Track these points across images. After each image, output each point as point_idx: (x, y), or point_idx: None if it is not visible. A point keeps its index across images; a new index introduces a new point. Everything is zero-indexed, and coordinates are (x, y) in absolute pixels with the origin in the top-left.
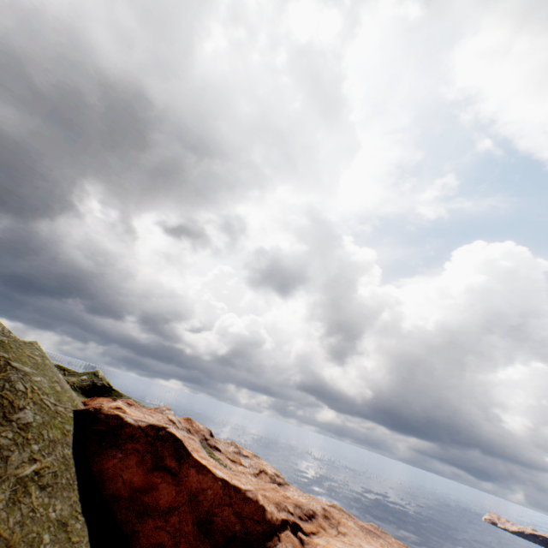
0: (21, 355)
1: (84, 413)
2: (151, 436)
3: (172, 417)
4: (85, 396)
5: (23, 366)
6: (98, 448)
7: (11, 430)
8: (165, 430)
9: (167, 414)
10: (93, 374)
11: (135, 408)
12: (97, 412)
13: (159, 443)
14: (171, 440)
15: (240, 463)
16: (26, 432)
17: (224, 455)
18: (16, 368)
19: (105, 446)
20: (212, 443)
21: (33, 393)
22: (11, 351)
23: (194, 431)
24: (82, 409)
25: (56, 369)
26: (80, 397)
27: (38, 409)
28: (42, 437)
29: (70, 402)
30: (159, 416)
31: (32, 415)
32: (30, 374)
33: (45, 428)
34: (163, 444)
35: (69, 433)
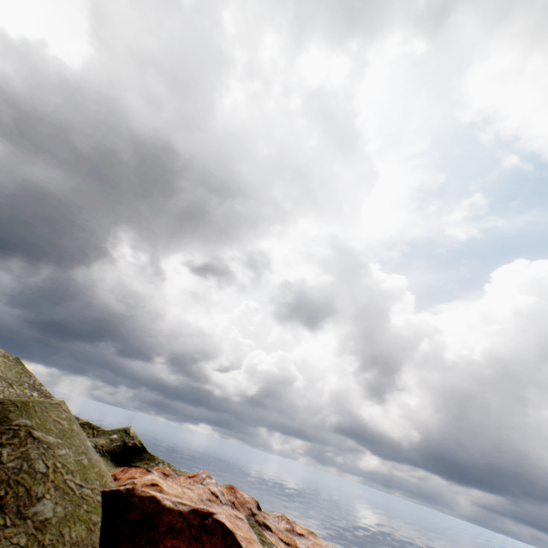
0: (45, 422)
1: (114, 496)
2: (194, 526)
3: (214, 488)
4: (115, 460)
5: (46, 436)
6: (131, 546)
7: (24, 533)
8: (212, 517)
9: (208, 485)
10: (124, 432)
11: (172, 480)
12: (129, 493)
13: (205, 538)
14: (220, 533)
15: (295, 546)
16: (42, 535)
17: (276, 535)
18: (37, 441)
19: (139, 544)
20: (261, 520)
21: (55, 474)
22: (34, 417)
23: (239, 503)
24: (112, 490)
25: (83, 435)
26: (110, 463)
27: (59, 497)
28: (62, 541)
29: (98, 480)
30: (200, 489)
31: (51, 507)
32: (53, 447)
33: (67, 525)
34: (211, 539)
35: (96, 527)
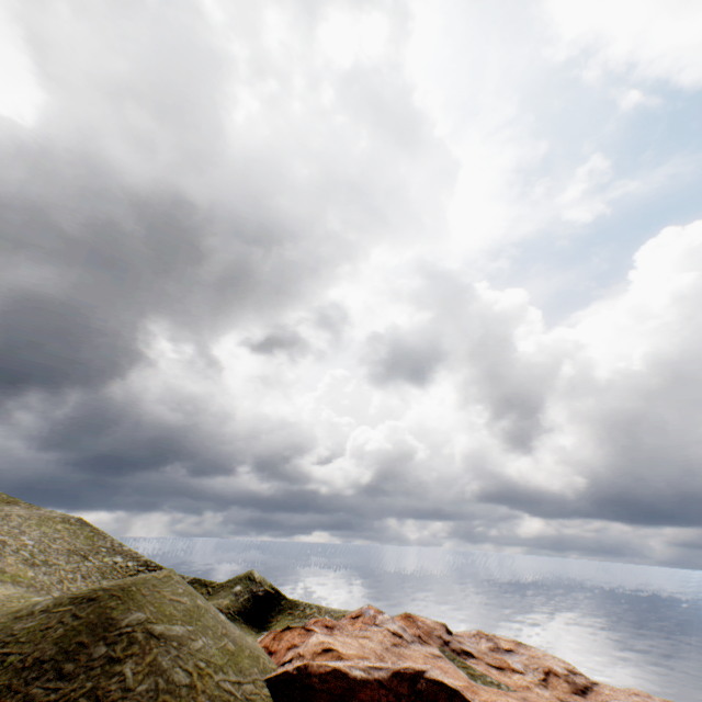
0: (160, 608)
1: (283, 682)
2: (404, 696)
3: (392, 626)
4: (250, 620)
5: (170, 629)
6: None
7: None
8: (423, 678)
9: (384, 625)
10: (248, 579)
11: (340, 633)
12: (302, 674)
13: None
14: (443, 697)
15: (509, 669)
16: None
17: (481, 661)
18: (162, 641)
19: None
20: (457, 647)
21: (202, 680)
22: (144, 606)
23: (425, 634)
24: (277, 675)
25: (212, 608)
26: (246, 626)
27: None
28: None
29: (255, 667)
30: (377, 633)
31: None
32: (185, 642)
33: None
34: None
35: None
